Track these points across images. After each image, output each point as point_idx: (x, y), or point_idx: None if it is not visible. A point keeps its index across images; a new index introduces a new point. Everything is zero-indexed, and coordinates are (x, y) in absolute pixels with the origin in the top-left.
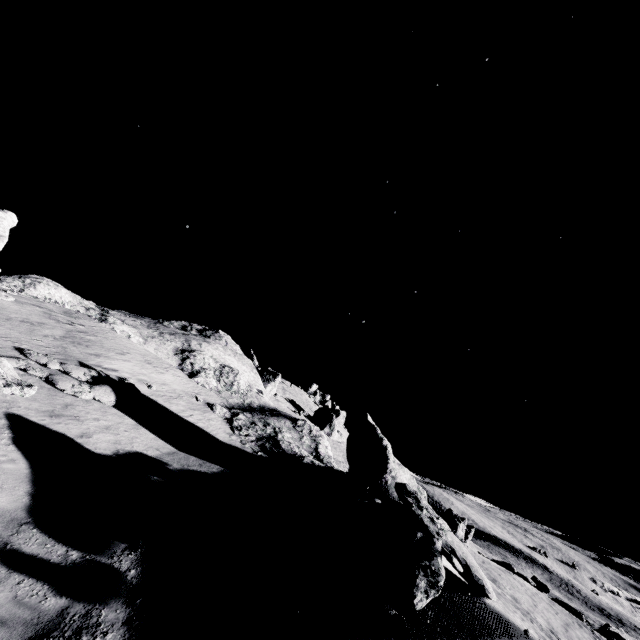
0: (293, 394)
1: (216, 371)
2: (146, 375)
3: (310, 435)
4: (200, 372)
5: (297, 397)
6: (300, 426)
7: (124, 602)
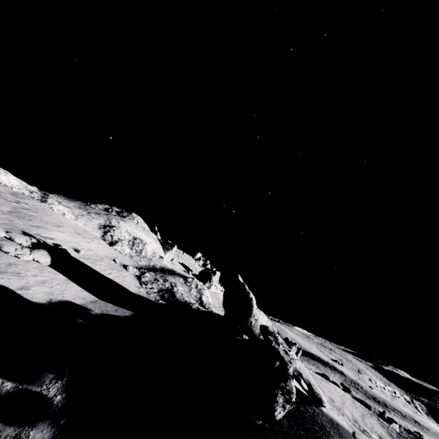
0: (184, 259)
1: (130, 242)
2: (76, 243)
3: (196, 288)
4: (118, 242)
5: (187, 261)
6: (189, 282)
7: (50, 423)
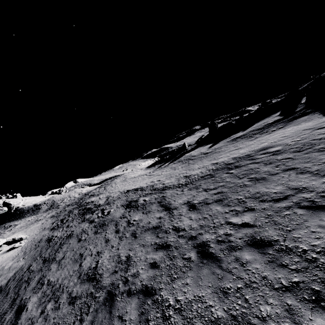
0: None
1: None
2: None
3: (1, 210)
4: None
5: None
6: None
7: None
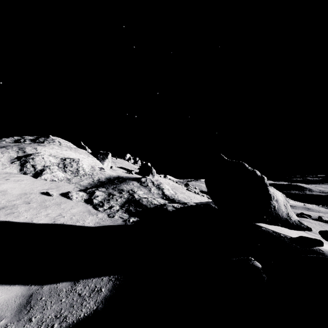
0: (120, 163)
1: (59, 165)
2: None
3: (154, 186)
4: (44, 170)
5: (123, 164)
6: (144, 182)
7: None
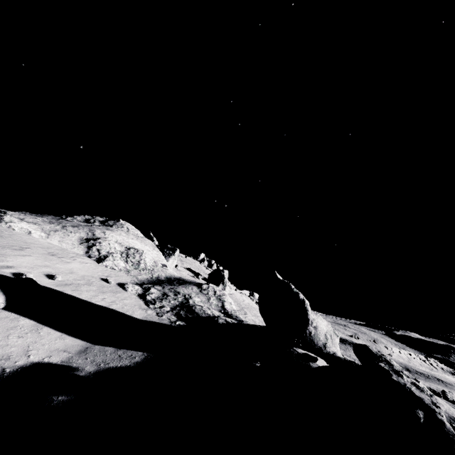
0: (189, 263)
1: (122, 253)
2: (50, 267)
3: (215, 295)
4: (107, 256)
5: (192, 265)
6: (205, 289)
7: None
